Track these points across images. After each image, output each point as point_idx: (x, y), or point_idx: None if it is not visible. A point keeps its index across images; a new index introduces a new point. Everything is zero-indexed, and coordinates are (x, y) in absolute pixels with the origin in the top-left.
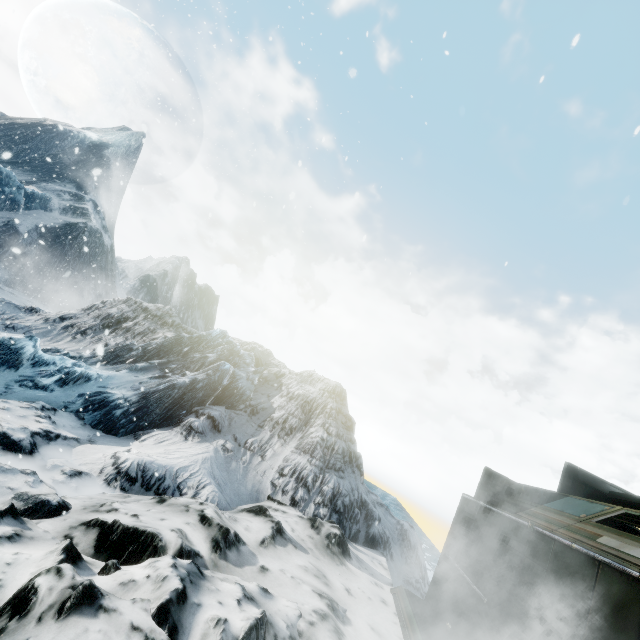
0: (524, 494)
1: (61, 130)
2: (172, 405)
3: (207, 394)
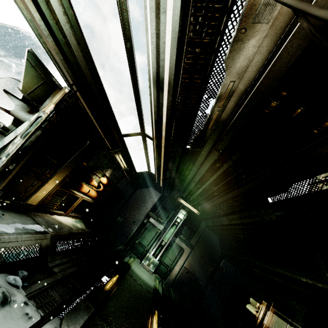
0: (144, 184)
1: (25, 34)
2: None
3: None
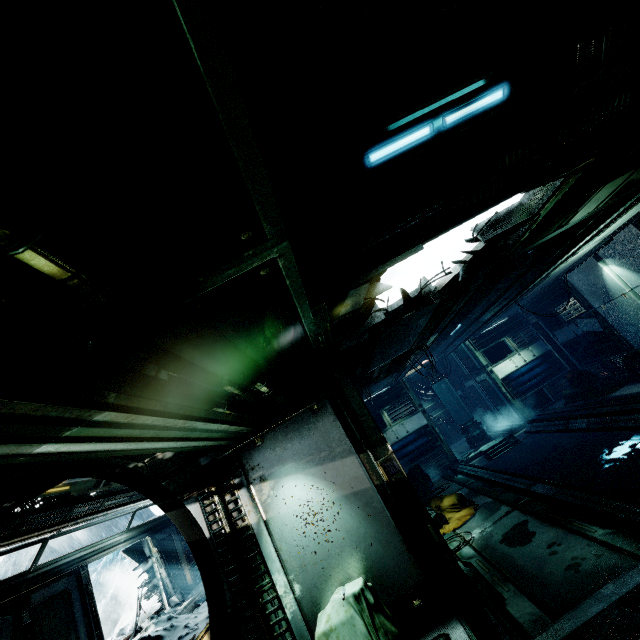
0: None
1: None
2: (115, 608)
3: (128, 583)
